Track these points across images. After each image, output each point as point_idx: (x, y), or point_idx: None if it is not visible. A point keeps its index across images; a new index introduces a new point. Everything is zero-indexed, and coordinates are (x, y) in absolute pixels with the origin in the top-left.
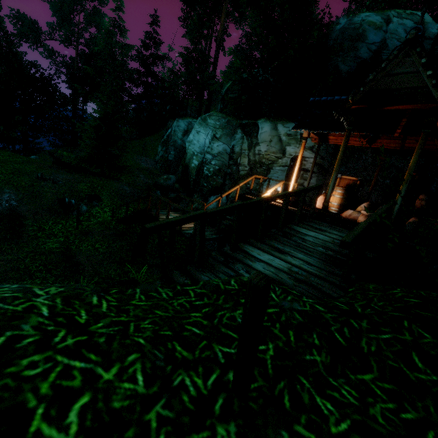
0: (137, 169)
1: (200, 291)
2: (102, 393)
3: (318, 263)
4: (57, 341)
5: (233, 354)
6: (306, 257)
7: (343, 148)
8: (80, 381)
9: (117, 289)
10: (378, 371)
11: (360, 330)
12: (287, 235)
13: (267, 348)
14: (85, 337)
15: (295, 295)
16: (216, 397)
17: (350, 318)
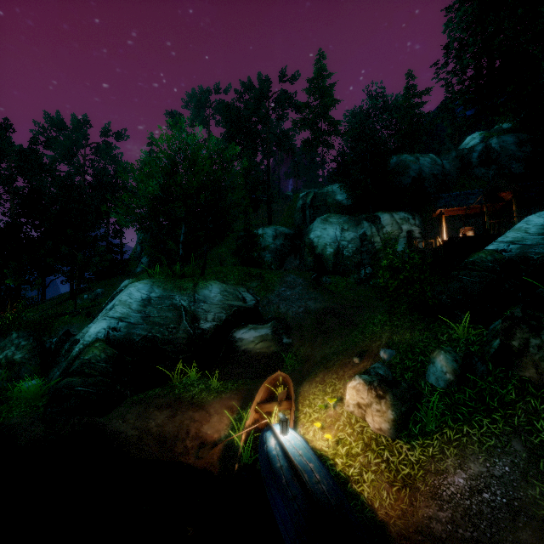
0: None
1: None
2: None
3: None
4: None
5: None
6: None
7: (486, 209)
8: None
9: None
10: None
11: None
12: None
13: None
14: None
15: None
16: None
17: None
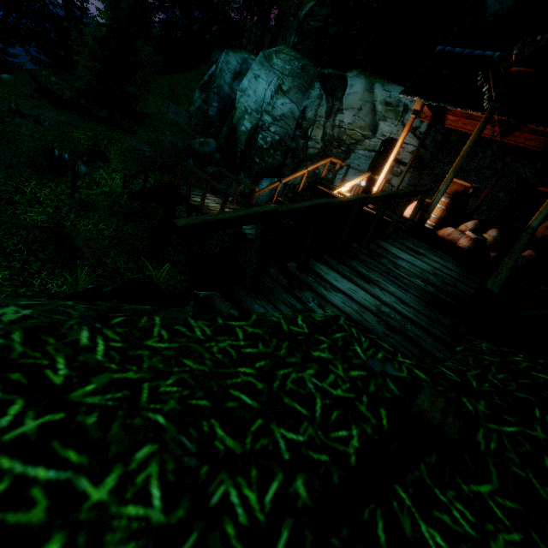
0: (163, 122)
1: (252, 331)
2: (87, 533)
3: (416, 304)
4: (3, 425)
5: (302, 445)
6: (400, 292)
7: (475, 136)
8: (44, 510)
9: (123, 317)
10: (499, 480)
11: (476, 415)
12: (374, 255)
13: (350, 434)
14: (60, 414)
15: (388, 351)
16: (279, 528)
17: (462, 395)
